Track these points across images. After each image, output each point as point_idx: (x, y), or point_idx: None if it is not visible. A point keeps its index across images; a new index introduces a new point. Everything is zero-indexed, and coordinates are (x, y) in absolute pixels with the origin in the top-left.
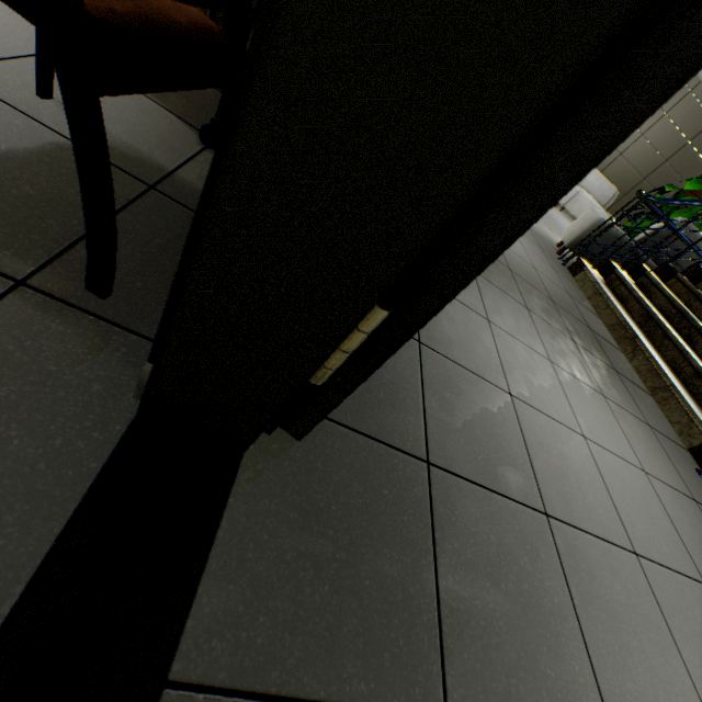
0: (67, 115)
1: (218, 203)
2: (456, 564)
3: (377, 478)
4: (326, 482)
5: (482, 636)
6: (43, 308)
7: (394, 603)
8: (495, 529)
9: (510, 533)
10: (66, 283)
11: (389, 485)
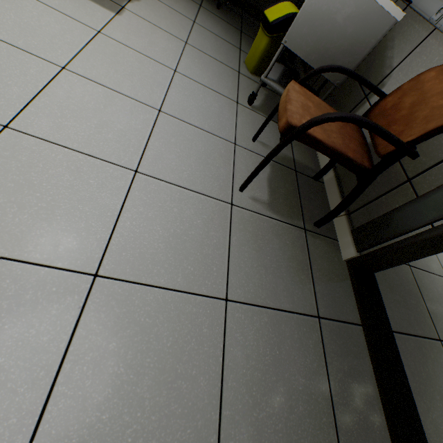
0: (353, 192)
1: (440, 235)
2: (428, 299)
3: (399, 274)
4: (389, 277)
5: (441, 320)
6: (313, 236)
7: (418, 312)
8: (434, 286)
9: (439, 287)
10: (310, 225)
11: (403, 276)
